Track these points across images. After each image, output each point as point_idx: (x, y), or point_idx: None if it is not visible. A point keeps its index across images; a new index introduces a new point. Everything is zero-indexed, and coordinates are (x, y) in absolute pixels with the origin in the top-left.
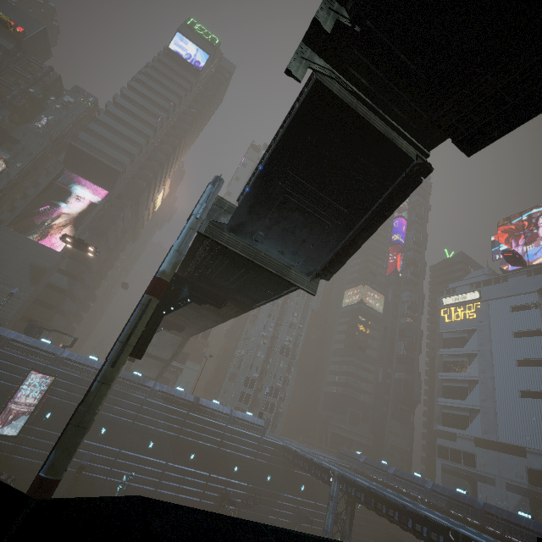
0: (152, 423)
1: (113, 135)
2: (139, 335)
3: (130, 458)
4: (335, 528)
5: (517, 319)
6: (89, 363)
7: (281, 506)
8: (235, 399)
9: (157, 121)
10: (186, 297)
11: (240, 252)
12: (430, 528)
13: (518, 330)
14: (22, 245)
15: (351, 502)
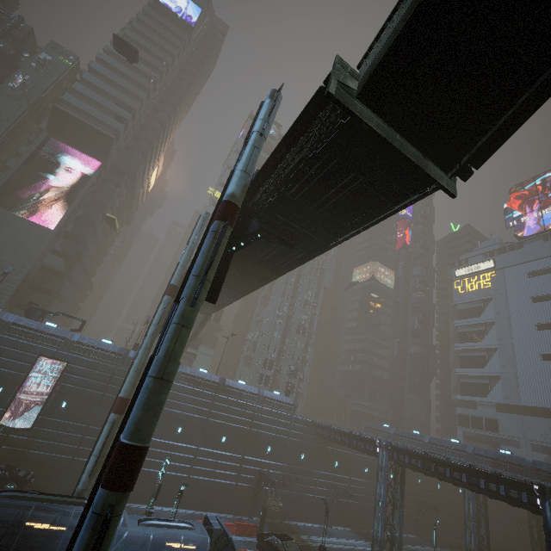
0: (178, 407)
1: (101, 97)
2: (215, 270)
3: (159, 445)
4: (370, 500)
5: (535, 284)
6: (103, 347)
7: (317, 483)
8: (255, 381)
9: (149, 82)
10: (256, 232)
11: (376, 129)
12: (506, 486)
13: (537, 295)
14: (8, 222)
15: (401, 471)
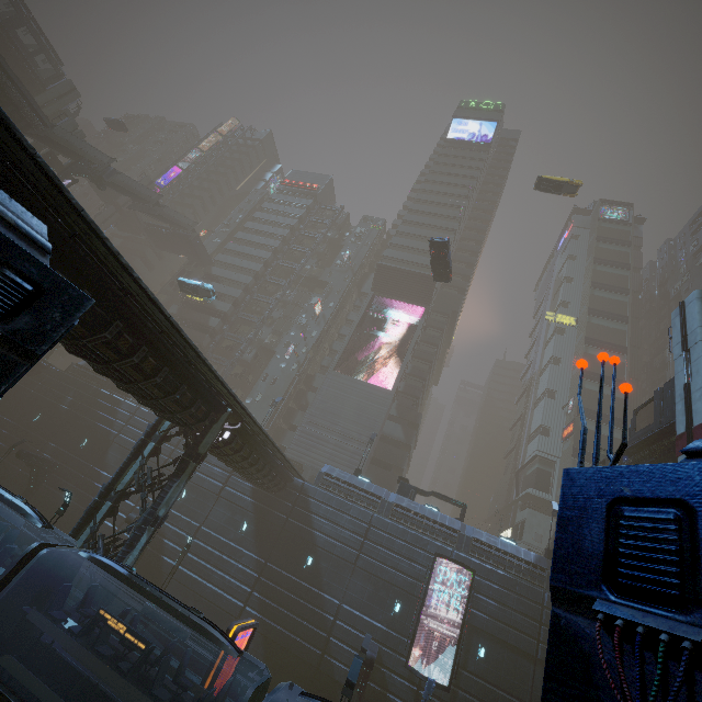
0: None
1: (416, 242)
2: None
3: None
4: None
5: None
6: (510, 550)
7: None
8: None
9: (460, 211)
10: None
11: None
12: None
13: None
14: (351, 388)
15: None
